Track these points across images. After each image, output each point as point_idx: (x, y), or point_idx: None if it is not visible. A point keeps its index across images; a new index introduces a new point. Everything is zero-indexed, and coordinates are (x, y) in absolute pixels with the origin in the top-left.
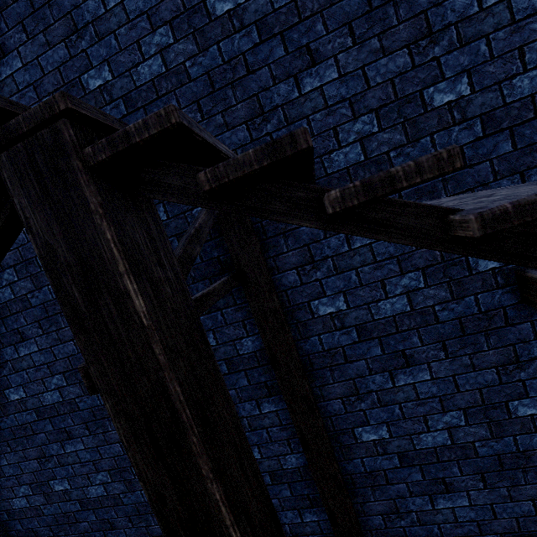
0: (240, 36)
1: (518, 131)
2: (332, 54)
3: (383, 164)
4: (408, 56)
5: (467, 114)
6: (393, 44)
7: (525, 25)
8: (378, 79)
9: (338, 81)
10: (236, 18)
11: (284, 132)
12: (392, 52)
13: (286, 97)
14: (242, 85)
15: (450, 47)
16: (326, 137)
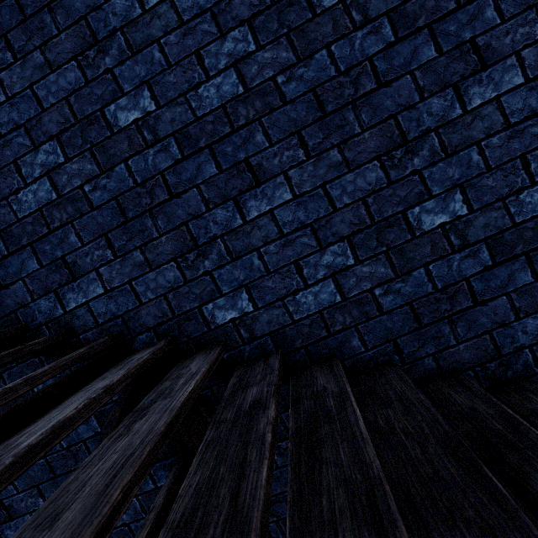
0: (155, 151)
1: (537, 256)
2: (281, 169)
3: (368, 305)
4: (380, 170)
5: (468, 238)
6: (358, 156)
7: (524, 129)
8: (346, 199)
9: (293, 203)
10: (146, 129)
11: (228, 269)
12: (359, 165)
13: (226, 225)
14: (165, 211)
15: (434, 157)
16: (287, 273)
